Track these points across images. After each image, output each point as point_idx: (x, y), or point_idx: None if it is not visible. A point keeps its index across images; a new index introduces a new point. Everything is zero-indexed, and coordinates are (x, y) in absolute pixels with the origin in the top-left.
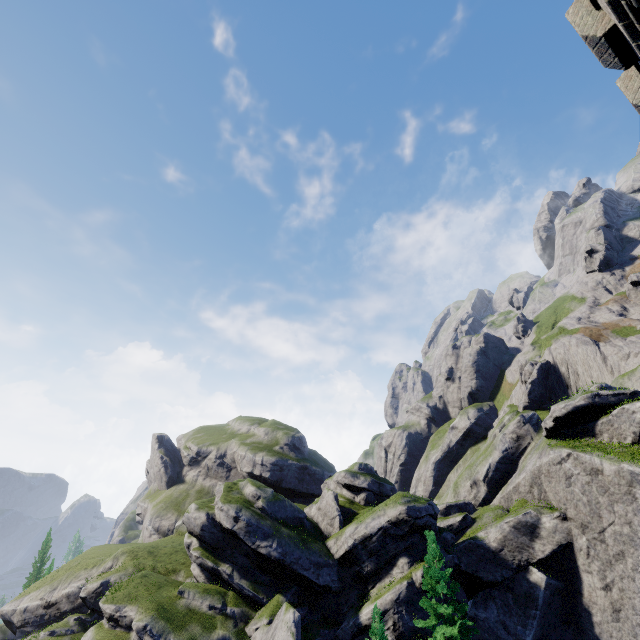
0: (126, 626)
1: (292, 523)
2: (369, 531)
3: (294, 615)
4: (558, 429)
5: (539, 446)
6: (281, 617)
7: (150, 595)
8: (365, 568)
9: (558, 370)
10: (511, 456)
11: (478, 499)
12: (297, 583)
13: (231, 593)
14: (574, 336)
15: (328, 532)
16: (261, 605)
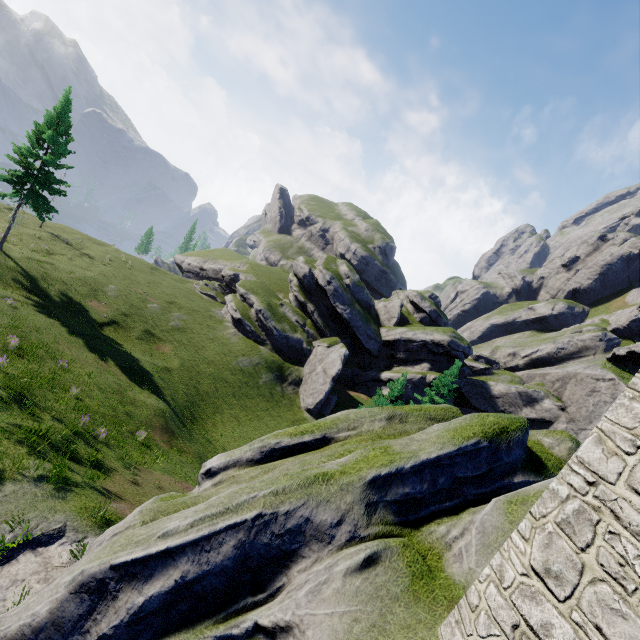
0: (249, 304)
1: (363, 305)
2: (414, 338)
3: (345, 352)
4: (624, 360)
5: (594, 361)
6: (337, 348)
7: (264, 296)
8: (398, 355)
9: None
10: (562, 355)
11: (507, 365)
12: (351, 338)
13: (310, 321)
14: None
15: (384, 323)
16: (325, 337)
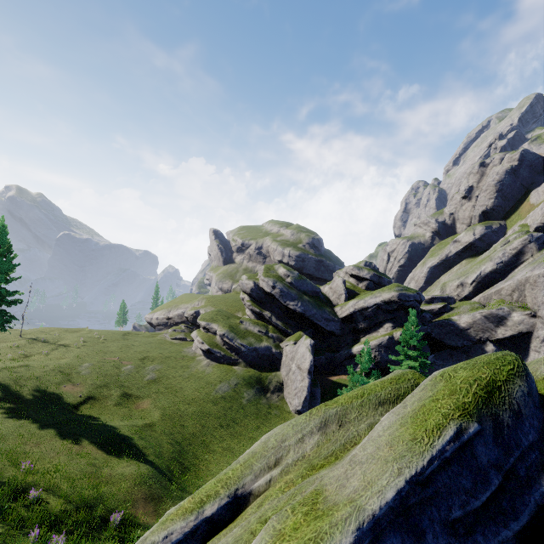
0: (213, 333)
1: (311, 294)
2: (366, 305)
3: (310, 342)
4: None
5: (536, 261)
6: (302, 342)
7: (224, 320)
8: (360, 326)
9: None
10: (504, 268)
11: (460, 296)
12: (312, 327)
13: (271, 326)
14: None
15: (336, 303)
16: (289, 335)
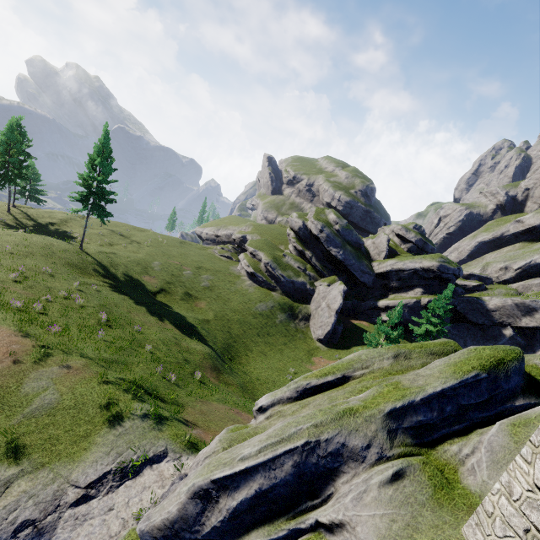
0: (258, 259)
1: (354, 245)
2: (404, 267)
3: (344, 288)
4: None
5: None
6: (336, 286)
7: (269, 251)
8: (392, 284)
9: None
10: None
11: (500, 279)
12: (347, 275)
13: (309, 265)
14: None
15: (374, 258)
16: (324, 277)
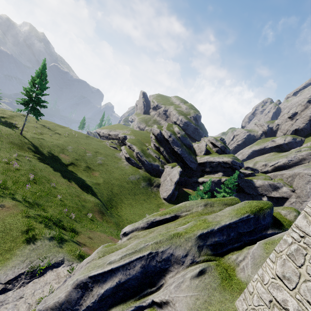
0: (133, 150)
1: (187, 146)
2: (214, 160)
3: (180, 169)
4: None
5: (308, 166)
6: (176, 168)
7: (139, 145)
8: (206, 169)
9: None
10: (291, 163)
11: (262, 170)
12: (182, 163)
13: (162, 156)
14: None
15: (198, 154)
16: (169, 163)
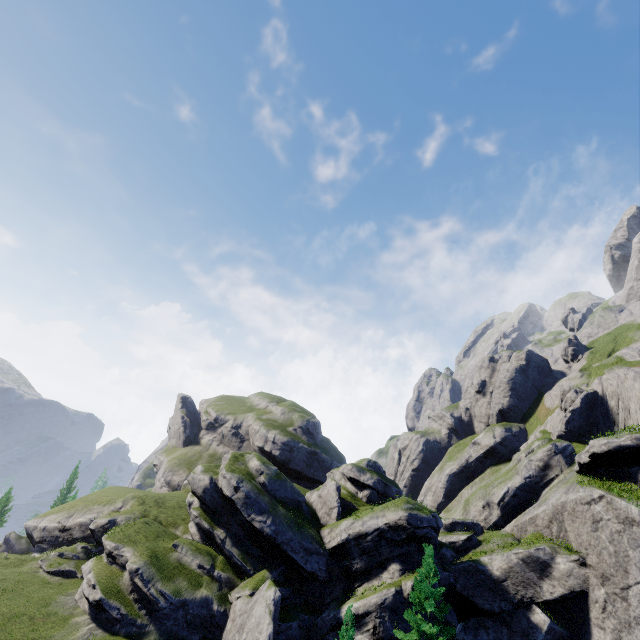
0: (121, 565)
1: (290, 504)
2: (365, 529)
3: (275, 594)
4: (594, 466)
5: (568, 480)
6: (262, 592)
7: (147, 542)
8: (355, 565)
9: (606, 403)
10: (534, 485)
11: (489, 522)
12: (285, 563)
13: (221, 558)
14: (633, 369)
15: (324, 521)
16: (247, 576)
